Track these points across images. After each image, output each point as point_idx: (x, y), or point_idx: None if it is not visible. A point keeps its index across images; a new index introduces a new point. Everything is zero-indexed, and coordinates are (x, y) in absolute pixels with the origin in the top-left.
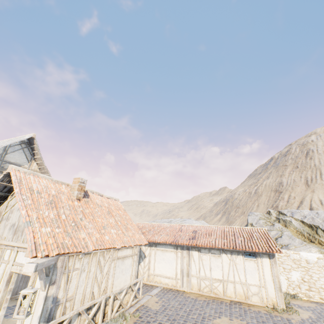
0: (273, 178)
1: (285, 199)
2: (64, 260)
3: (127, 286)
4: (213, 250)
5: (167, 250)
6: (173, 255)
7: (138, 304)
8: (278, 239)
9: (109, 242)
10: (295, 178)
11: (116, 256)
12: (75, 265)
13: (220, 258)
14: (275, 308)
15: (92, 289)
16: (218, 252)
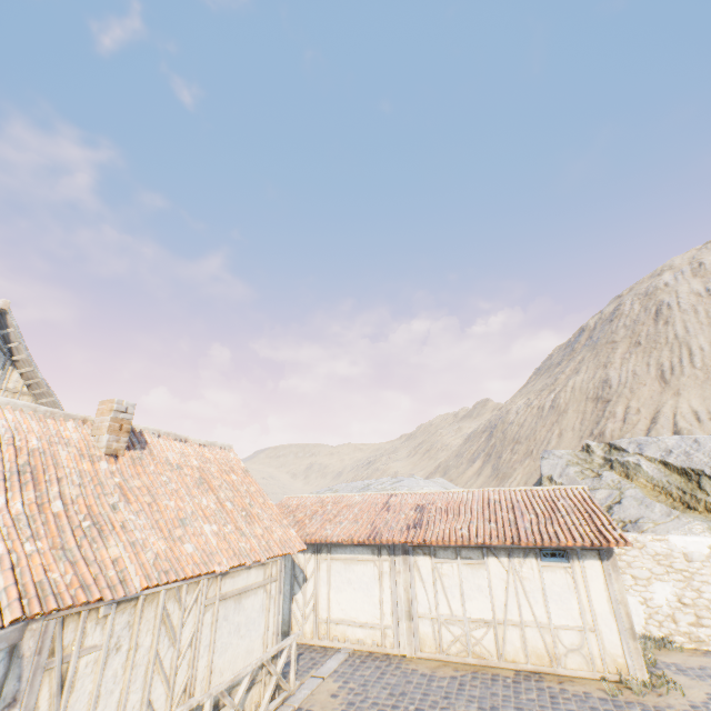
0: (588, 373)
1: (618, 416)
2: (46, 631)
3: (253, 666)
4: (466, 551)
5: (356, 560)
6: (372, 571)
7: (286, 706)
8: (613, 508)
9: (195, 560)
10: (637, 368)
11: (217, 593)
12: (85, 638)
13: (484, 568)
14: (624, 682)
15: (146, 694)
16: (479, 555)
